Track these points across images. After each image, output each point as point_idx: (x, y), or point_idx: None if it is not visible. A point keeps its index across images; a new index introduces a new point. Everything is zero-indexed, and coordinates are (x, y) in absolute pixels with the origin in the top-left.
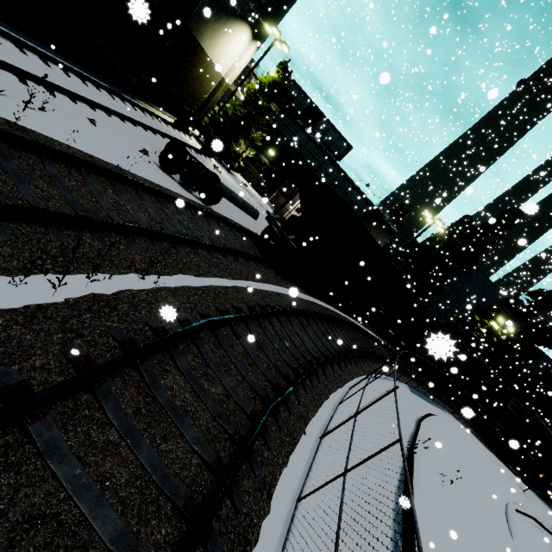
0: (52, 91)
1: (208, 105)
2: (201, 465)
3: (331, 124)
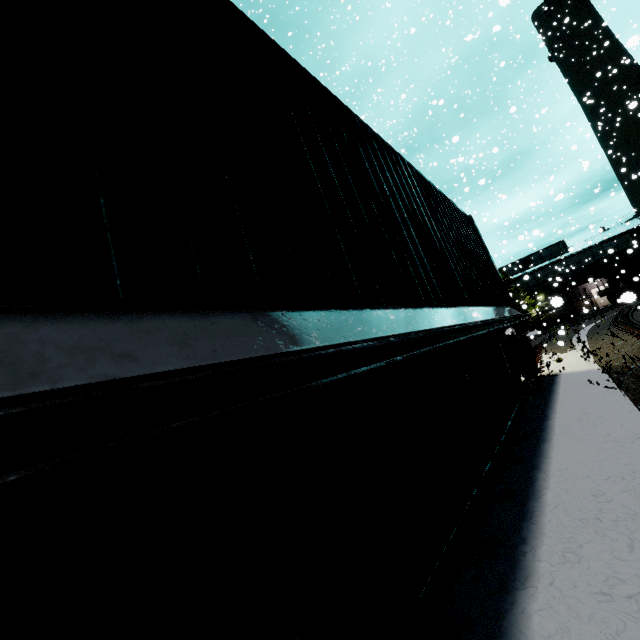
0: None
1: None
2: None
3: (537, 252)
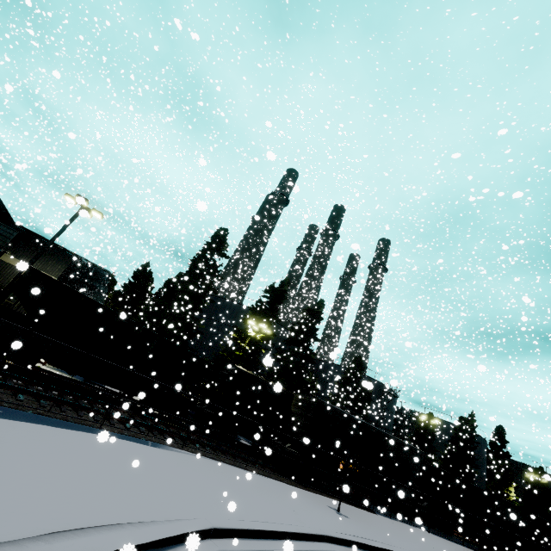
0: None
1: None
2: None
3: None
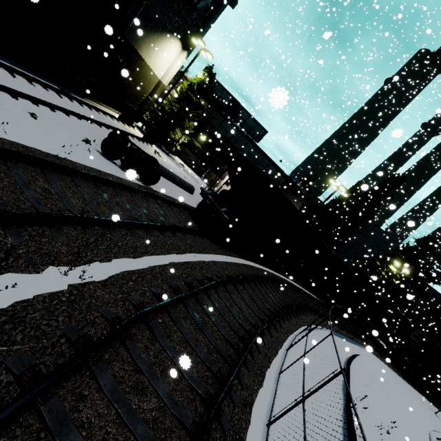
0: None
1: (148, 102)
2: None
3: (249, 114)
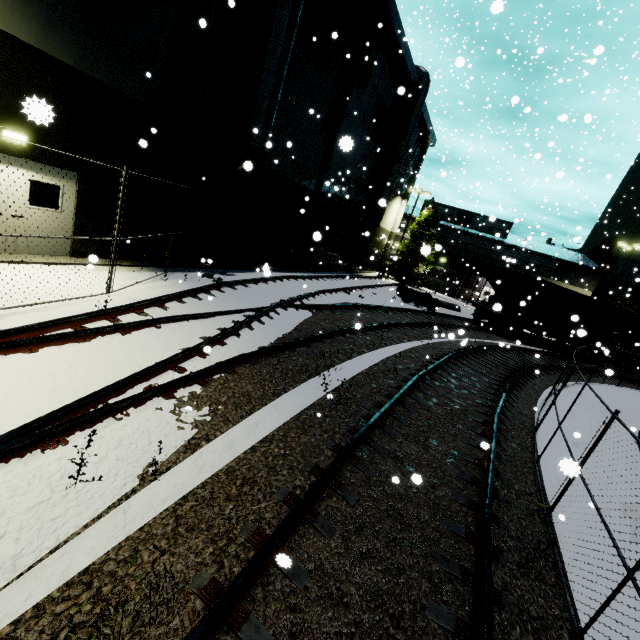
0: (361, 289)
1: (386, 253)
2: (507, 373)
3: (484, 216)
